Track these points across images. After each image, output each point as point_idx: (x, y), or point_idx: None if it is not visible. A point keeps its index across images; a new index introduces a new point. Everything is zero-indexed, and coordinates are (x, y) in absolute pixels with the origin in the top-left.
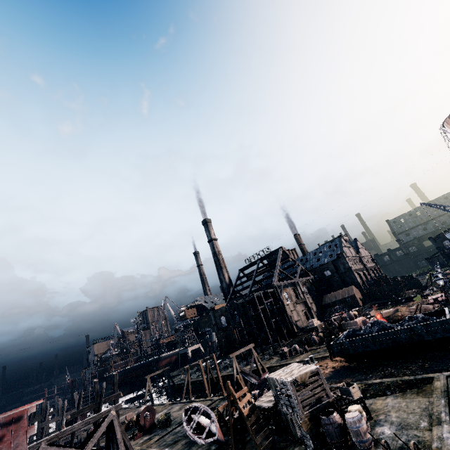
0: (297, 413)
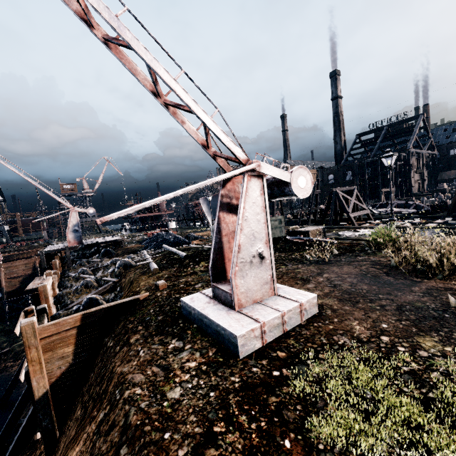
0: None
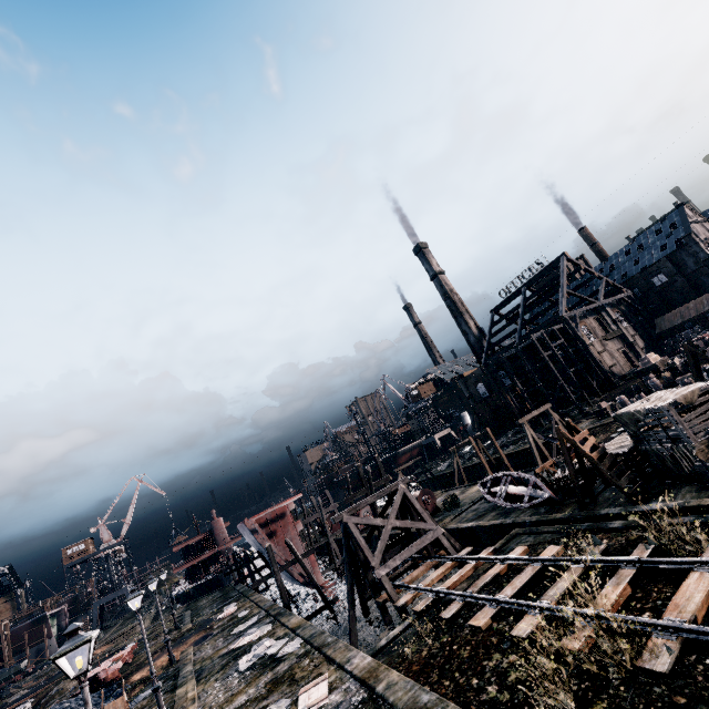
0: (684, 443)
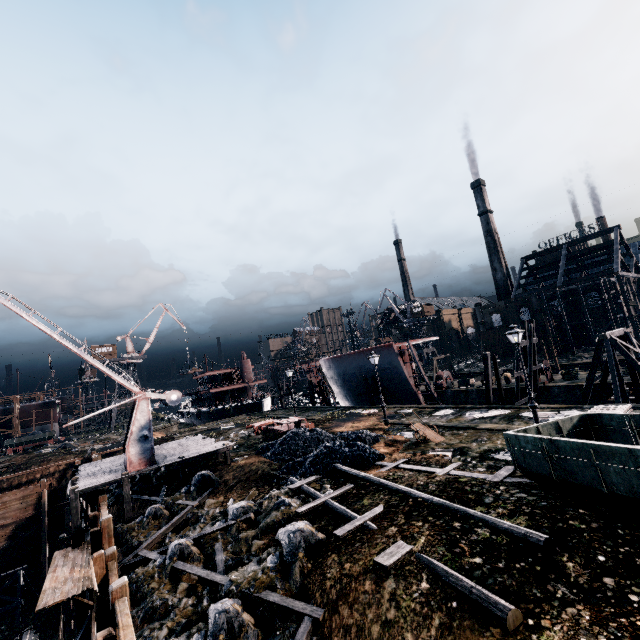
0: None
